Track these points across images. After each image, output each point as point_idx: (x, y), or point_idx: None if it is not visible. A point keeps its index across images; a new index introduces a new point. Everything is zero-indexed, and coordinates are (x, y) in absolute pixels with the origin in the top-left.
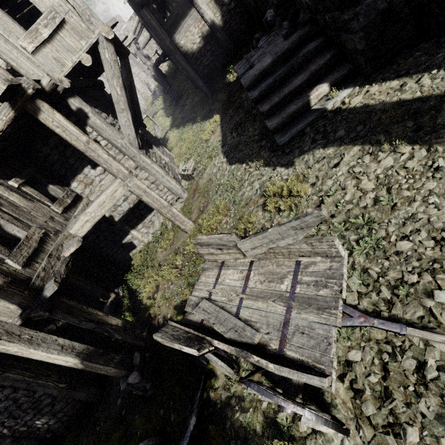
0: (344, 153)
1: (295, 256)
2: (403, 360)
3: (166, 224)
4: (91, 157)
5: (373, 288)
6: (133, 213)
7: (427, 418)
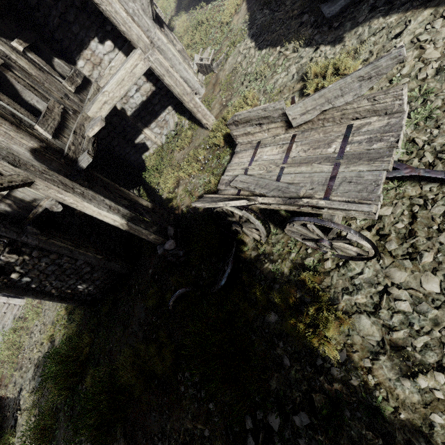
0: (410, 19)
1: (348, 120)
2: (433, 208)
3: (182, 123)
4: (107, 13)
5: (415, 155)
6: (146, 107)
7: (444, 245)
